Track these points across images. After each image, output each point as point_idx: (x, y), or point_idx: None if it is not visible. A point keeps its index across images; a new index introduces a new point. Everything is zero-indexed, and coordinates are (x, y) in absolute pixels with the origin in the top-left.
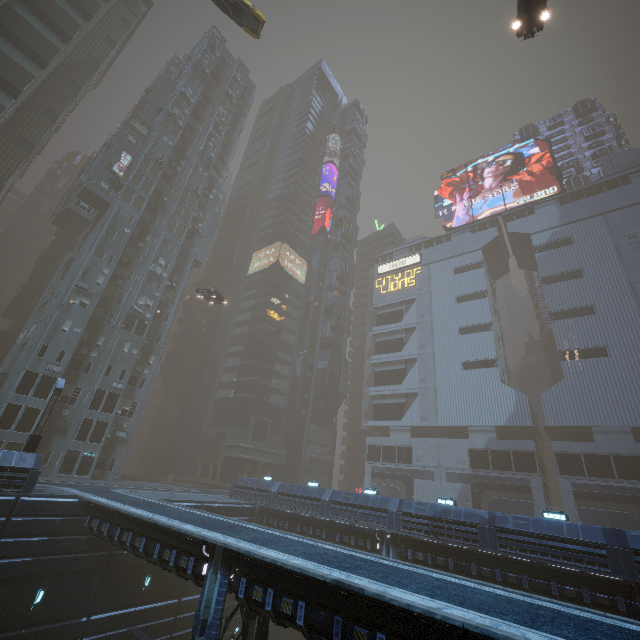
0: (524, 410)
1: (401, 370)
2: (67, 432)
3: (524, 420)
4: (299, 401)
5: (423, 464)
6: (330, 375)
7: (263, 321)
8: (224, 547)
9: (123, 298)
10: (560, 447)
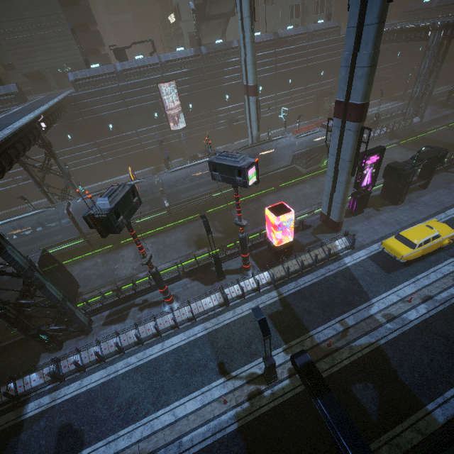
0: None
1: None
2: (308, 13)
3: None
4: None
5: None
6: None
7: None
8: (439, 24)
9: None
10: None
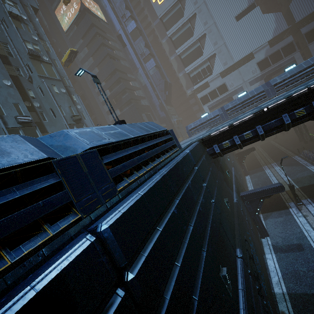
0: (281, 22)
1: (198, 47)
2: None
3: (283, 27)
4: (155, 96)
5: (235, 87)
6: (161, 74)
7: (106, 56)
8: None
9: (10, 51)
10: (306, 29)
